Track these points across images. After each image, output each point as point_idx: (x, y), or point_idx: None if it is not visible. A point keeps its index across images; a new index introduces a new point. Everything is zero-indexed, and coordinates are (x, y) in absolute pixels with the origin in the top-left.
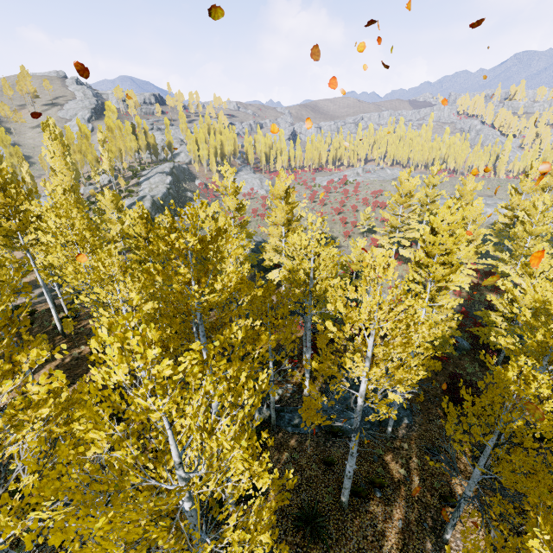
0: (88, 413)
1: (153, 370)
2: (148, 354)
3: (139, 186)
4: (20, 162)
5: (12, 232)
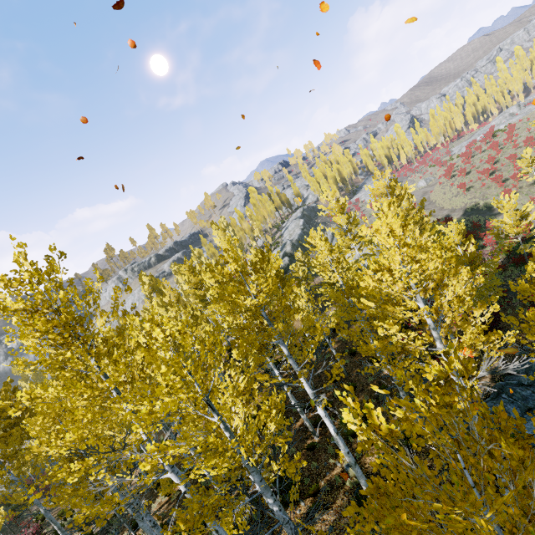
0: (157, 368)
1: (153, 335)
2: (146, 326)
3: (282, 236)
4: (212, 252)
5: (202, 297)
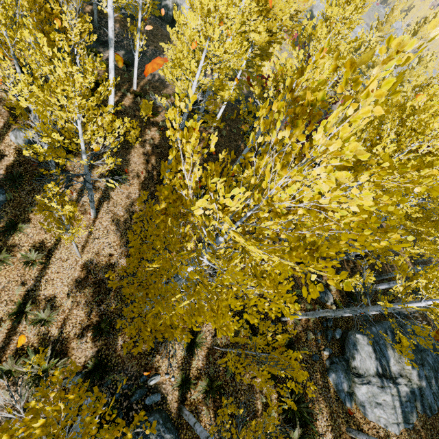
0: None
1: None
2: None
3: None
4: None
5: None
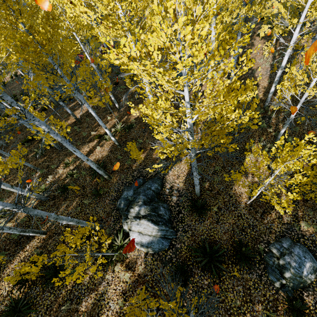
0: None
1: None
2: None
3: None
4: None
5: None
